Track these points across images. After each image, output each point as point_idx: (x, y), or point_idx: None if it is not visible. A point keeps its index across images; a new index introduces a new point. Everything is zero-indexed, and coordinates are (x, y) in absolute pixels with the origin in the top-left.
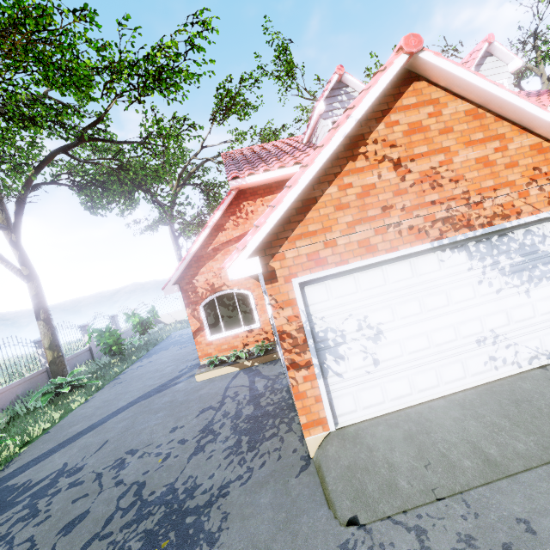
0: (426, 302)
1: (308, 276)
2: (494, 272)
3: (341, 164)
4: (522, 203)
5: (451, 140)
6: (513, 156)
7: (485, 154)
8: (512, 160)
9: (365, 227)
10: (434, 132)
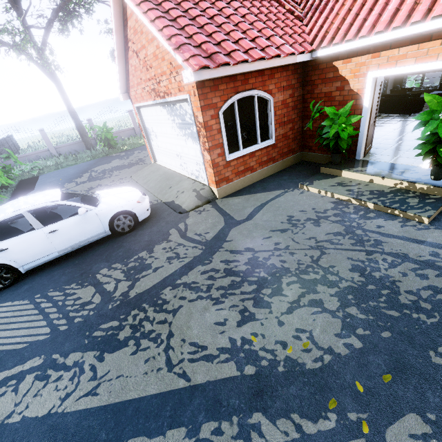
0: (162, 129)
1: (136, 105)
2: (175, 125)
3: (128, 53)
4: (170, 87)
5: (144, 39)
6: (162, 53)
7: (154, 50)
8: (162, 55)
9: (140, 87)
10: (139, 34)
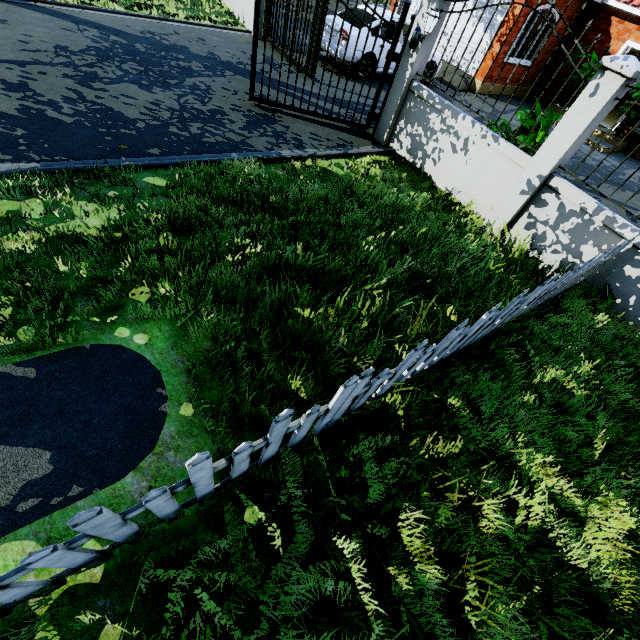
0: None
1: None
2: (472, 1)
3: None
4: None
5: None
6: None
7: None
8: None
9: None
10: None
